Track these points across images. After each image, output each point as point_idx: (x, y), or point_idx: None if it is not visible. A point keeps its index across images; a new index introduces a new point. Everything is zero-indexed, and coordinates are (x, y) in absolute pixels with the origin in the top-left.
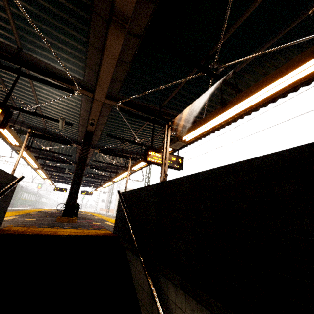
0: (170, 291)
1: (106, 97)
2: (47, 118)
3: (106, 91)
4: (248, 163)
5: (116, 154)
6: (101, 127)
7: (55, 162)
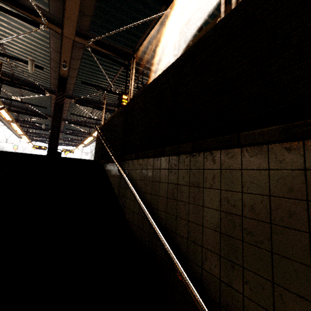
0: (129, 165)
1: (76, 34)
2: (13, 59)
3: (75, 25)
4: (172, 65)
5: (93, 106)
6: (75, 73)
7: (29, 115)
